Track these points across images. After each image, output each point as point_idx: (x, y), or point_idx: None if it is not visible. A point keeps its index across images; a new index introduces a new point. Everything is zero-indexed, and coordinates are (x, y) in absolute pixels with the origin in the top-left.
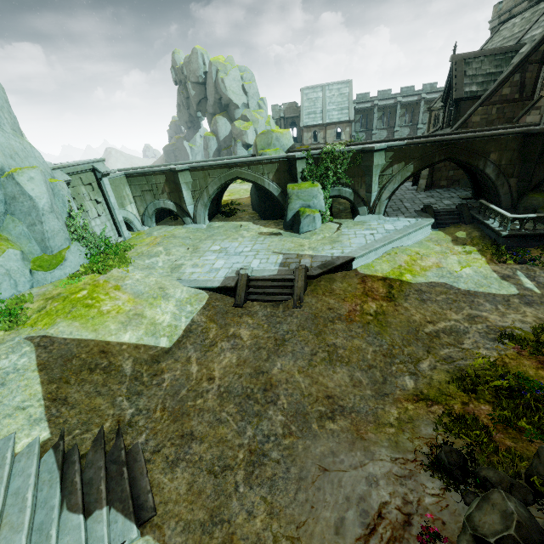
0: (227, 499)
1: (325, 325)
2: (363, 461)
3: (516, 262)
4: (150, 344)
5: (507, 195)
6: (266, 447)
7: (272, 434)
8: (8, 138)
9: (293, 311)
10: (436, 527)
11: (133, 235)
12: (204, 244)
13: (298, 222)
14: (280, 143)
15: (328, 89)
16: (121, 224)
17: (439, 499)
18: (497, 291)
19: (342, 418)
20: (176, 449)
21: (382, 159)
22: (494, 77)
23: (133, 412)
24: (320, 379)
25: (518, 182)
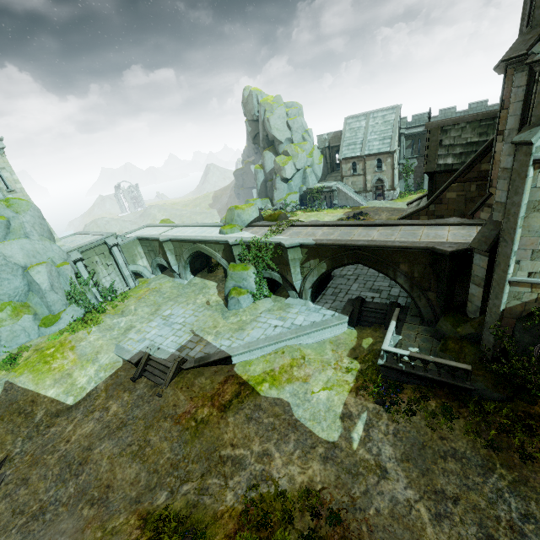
0: (3, 533)
1: (159, 421)
2: None
3: (375, 399)
4: (61, 400)
5: (426, 308)
6: (49, 508)
7: (59, 500)
8: (34, 244)
9: (153, 398)
10: None
11: (140, 283)
12: (166, 305)
13: (227, 301)
14: (241, 218)
15: (372, 117)
16: (127, 278)
17: None
18: (319, 432)
19: (96, 508)
20: (14, 487)
21: (298, 253)
22: (476, 148)
23: (18, 451)
24: (117, 469)
25: (437, 297)
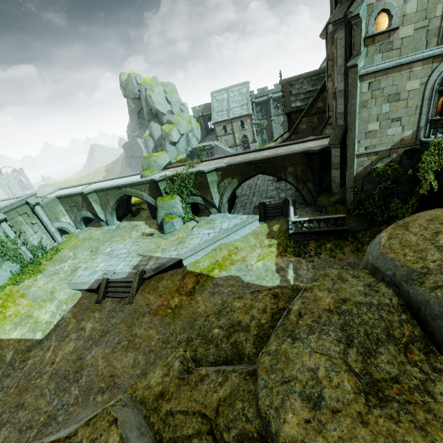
0: None
1: (138, 319)
2: None
3: (294, 255)
4: (29, 338)
5: (308, 194)
6: (59, 413)
7: (66, 404)
8: None
9: (125, 307)
10: None
11: (67, 238)
12: (103, 246)
13: (162, 226)
14: (157, 164)
15: (231, 91)
16: (54, 234)
17: None
18: (266, 284)
19: (108, 393)
20: (10, 414)
21: (214, 176)
22: (312, 94)
23: None
24: (114, 362)
25: (313, 185)
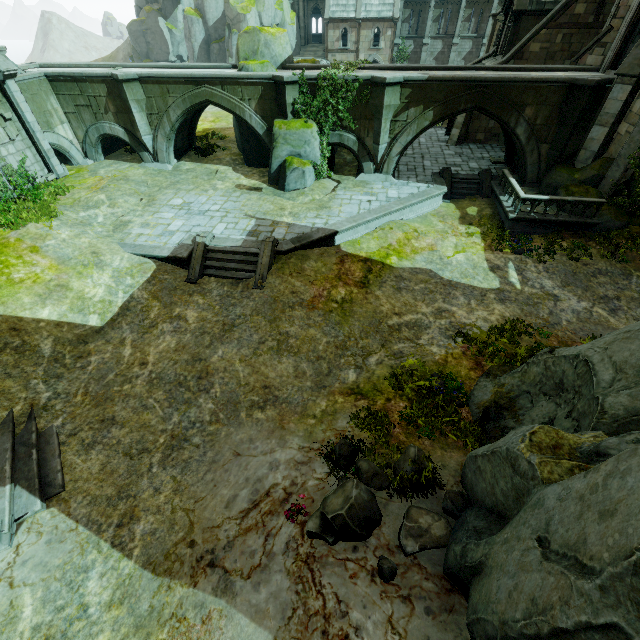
0: (138, 478)
1: (283, 312)
2: (274, 448)
3: (513, 251)
4: (76, 322)
5: (534, 165)
6: (190, 433)
7: (198, 421)
8: None
9: (252, 292)
10: (306, 504)
11: (72, 172)
12: (163, 194)
13: (284, 176)
14: (270, 51)
15: None
16: (49, 155)
17: (320, 482)
18: (479, 284)
19: (272, 408)
20: (94, 433)
21: (396, 97)
22: None
23: (49, 396)
24: (262, 369)
25: (549, 150)
